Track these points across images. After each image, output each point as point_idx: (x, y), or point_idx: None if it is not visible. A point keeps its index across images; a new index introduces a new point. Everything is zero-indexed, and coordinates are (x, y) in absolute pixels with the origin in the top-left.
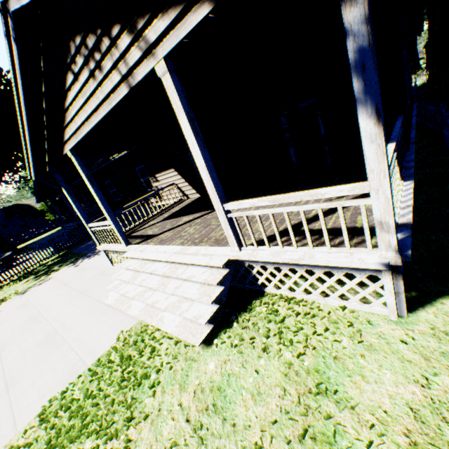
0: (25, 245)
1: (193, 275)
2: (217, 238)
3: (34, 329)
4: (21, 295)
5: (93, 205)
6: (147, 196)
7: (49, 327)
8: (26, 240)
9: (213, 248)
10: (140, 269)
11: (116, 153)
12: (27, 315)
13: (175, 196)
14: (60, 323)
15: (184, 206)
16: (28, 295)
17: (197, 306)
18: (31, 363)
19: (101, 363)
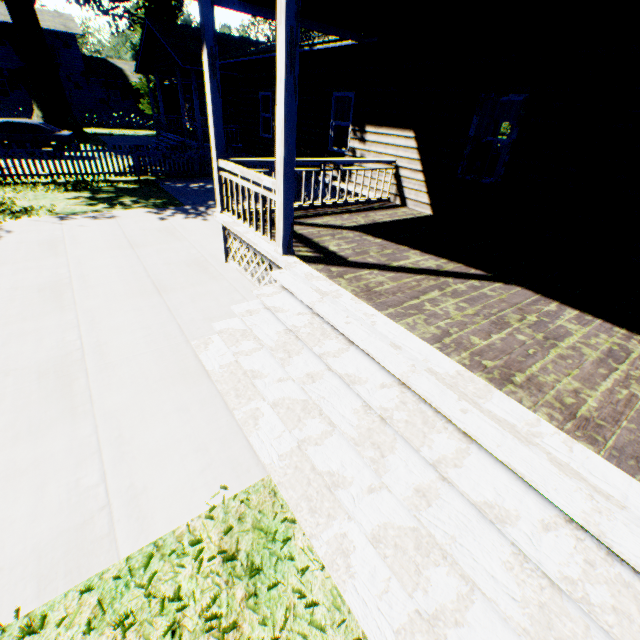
0: (96, 133)
1: (504, 508)
2: (567, 404)
3: (45, 317)
4: (56, 220)
5: None
6: (342, 160)
7: (73, 336)
8: (100, 126)
9: (600, 461)
10: (311, 342)
11: (334, 31)
12: (48, 272)
13: (383, 187)
14: (96, 341)
15: (401, 221)
16: (66, 227)
17: (493, 628)
18: (4, 421)
19: (151, 591)
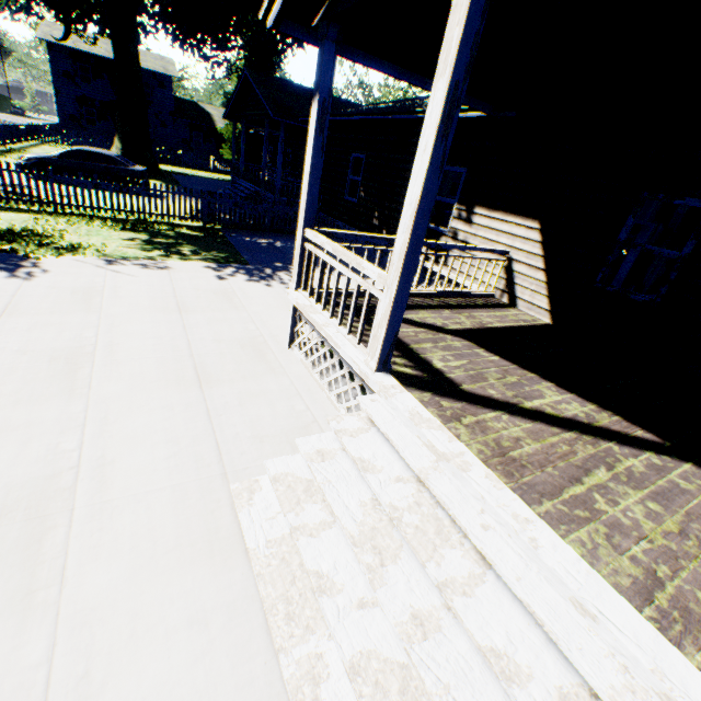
0: (171, 171)
1: None
2: None
3: (45, 404)
4: (101, 264)
5: (294, 177)
6: (448, 245)
7: (71, 443)
8: (176, 164)
9: None
10: (422, 550)
11: (465, 100)
12: (71, 333)
13: (489, 280)
14: (100, 457)
15: (516, 329)
16: (111, 273)
17: None
18: None
19: None
